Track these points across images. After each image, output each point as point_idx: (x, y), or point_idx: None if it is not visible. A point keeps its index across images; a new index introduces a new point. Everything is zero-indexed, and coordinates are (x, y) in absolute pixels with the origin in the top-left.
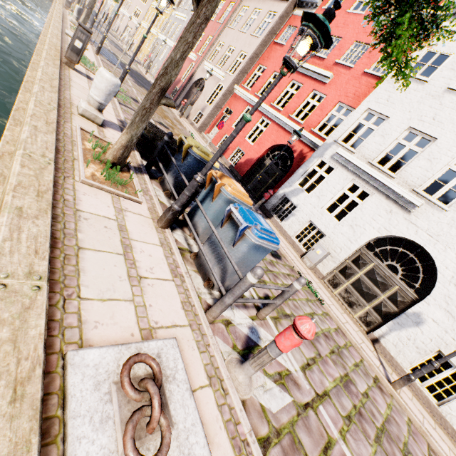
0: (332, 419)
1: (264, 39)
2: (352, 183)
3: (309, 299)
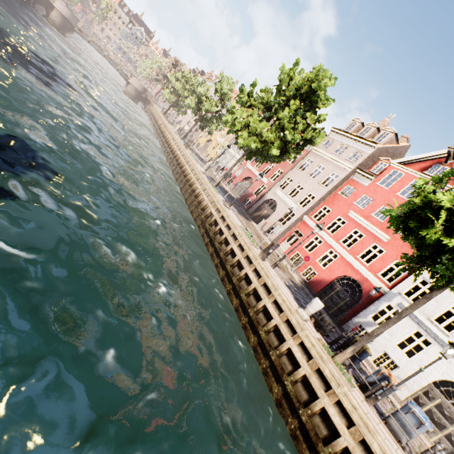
0: None
1: (330, 190)
2: (416, 330)
3: None
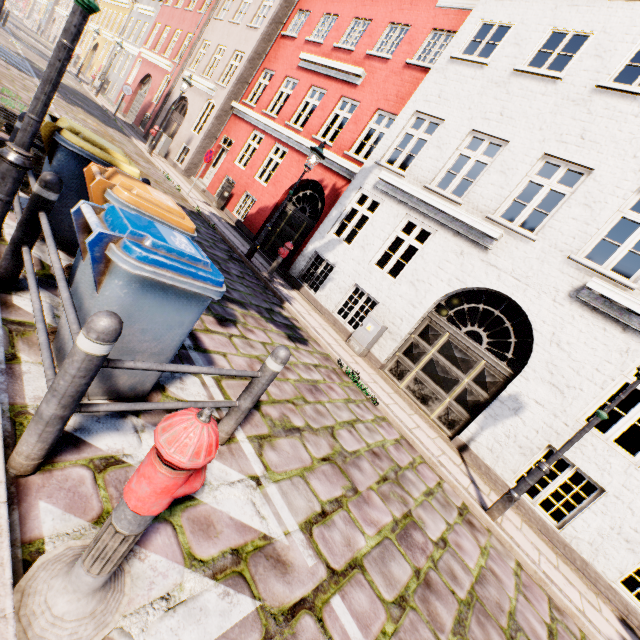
0: (360, 618)
1: (266, 31)
2: (406, 220)
3: (352, 399)
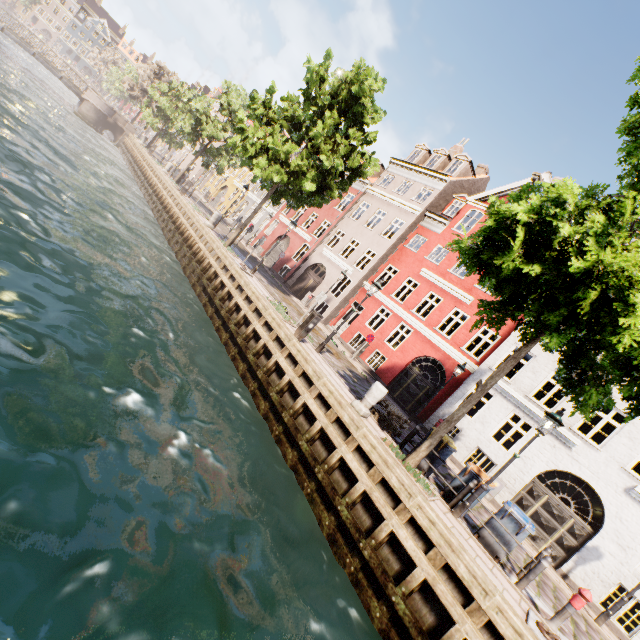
0: None
1: (394, 243)
2: (513, 413)
3: None
